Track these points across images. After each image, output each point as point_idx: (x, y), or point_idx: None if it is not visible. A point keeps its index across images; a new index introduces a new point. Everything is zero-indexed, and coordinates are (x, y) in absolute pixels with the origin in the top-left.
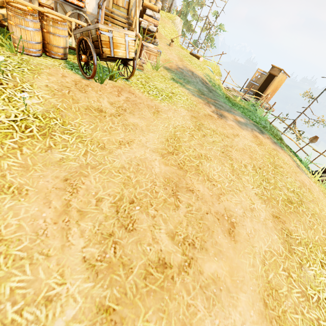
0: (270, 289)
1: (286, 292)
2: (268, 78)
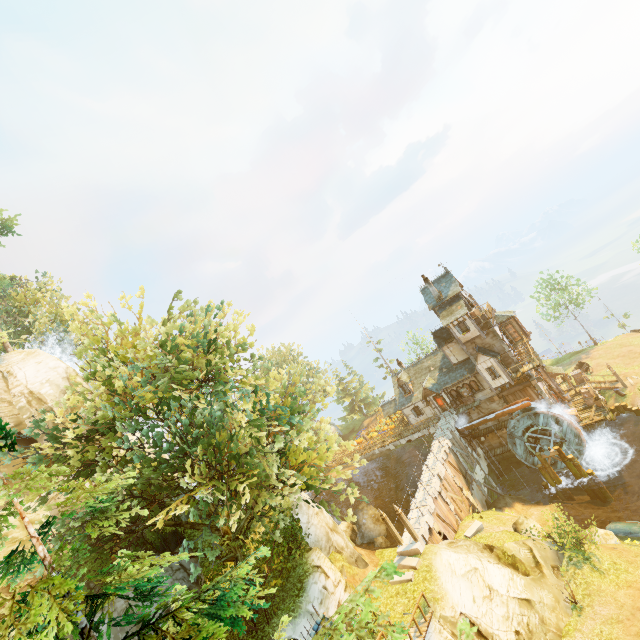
0: None
1: None
2: None
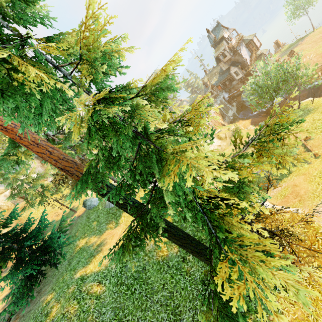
0: None
1: None
2: (275, 44)
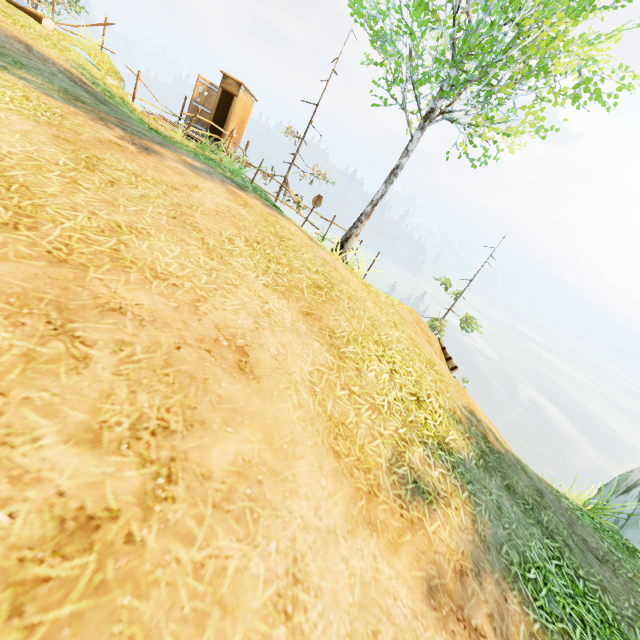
0: (335, 426)
1: (355, 419)
2: (223, 99)
